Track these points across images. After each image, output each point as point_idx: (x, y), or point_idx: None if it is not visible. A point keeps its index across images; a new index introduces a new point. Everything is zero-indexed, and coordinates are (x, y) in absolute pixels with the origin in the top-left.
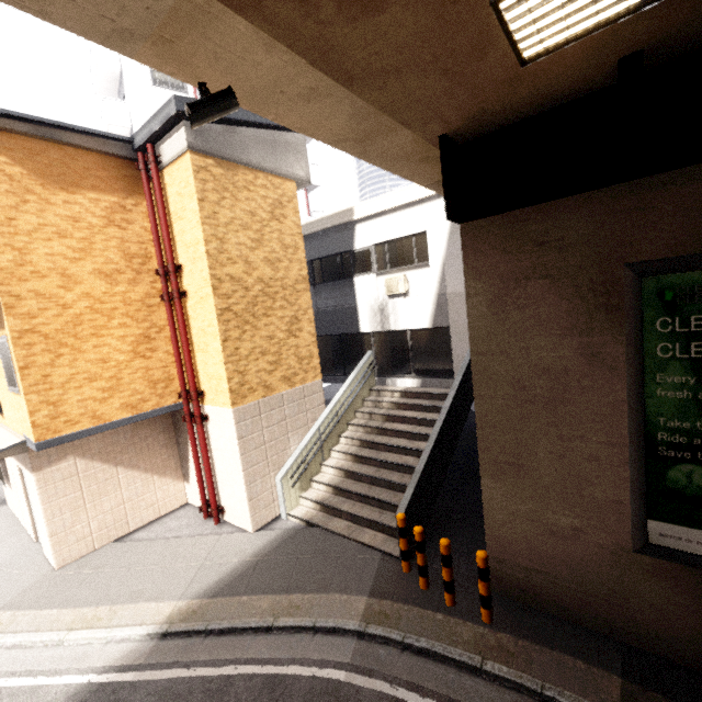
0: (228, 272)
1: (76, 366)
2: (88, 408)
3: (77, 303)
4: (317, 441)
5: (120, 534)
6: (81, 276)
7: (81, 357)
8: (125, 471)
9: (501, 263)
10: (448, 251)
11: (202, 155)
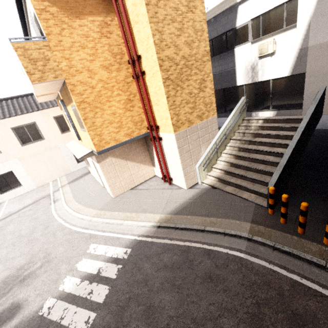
0: (166, 54)
1: (103, 117)
2: (112, 136)
3: (97, 85)
4: (215, 148)
5: (132, 187)
6: (96, 70)
7: (104, 112)
8: (130, 162)
9: None
10: (316, 9)
11: None
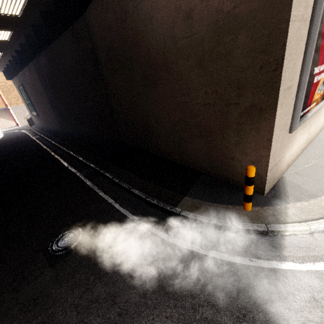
0: (1, 84)
1: None
2: None
3: None
4: None
5: (5, 128)
6: None
7: None
8: (2, 119)
9: (15, 85)
10: None
11: None
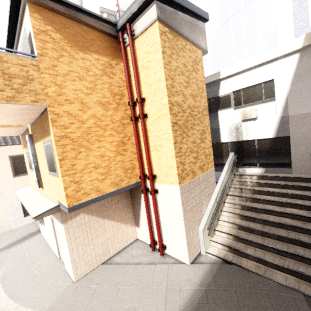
0: (175, 100)
1: (88, 159)
2: (94, 185)
3: (88, 120)
4: (217, 205)
5: (105, 258)
6: (90, 104)
7: (91, 153)
8: (108, 221)
9: None
10: (291, 89)
11: (163, 24)
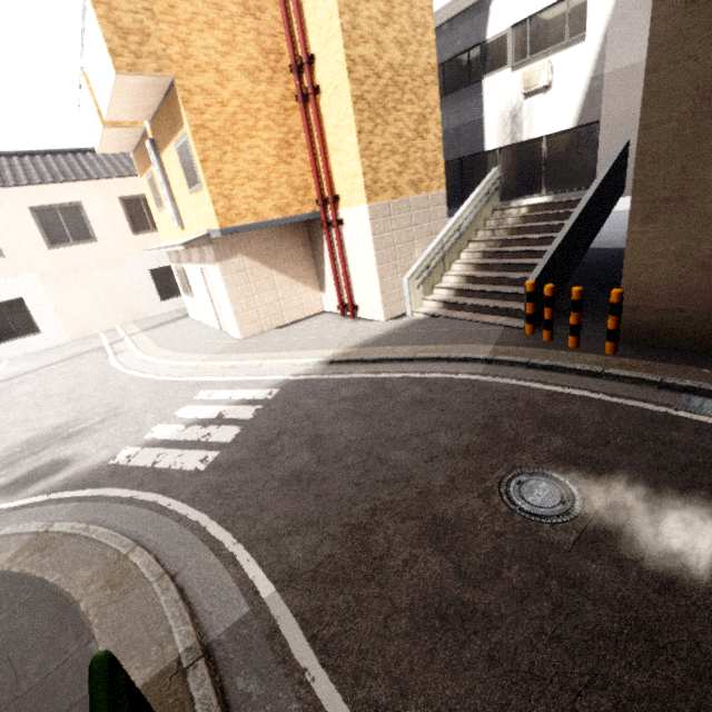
0: (361, 53)
1: (237, 165)
2: (250, 205)
3: (230, 101)
4: (440, 250)
5: (278, 325)
6: (230, 73)
7: (240, 156)
8: (277, 274)
9: None
10: (615, 9)
11: None
